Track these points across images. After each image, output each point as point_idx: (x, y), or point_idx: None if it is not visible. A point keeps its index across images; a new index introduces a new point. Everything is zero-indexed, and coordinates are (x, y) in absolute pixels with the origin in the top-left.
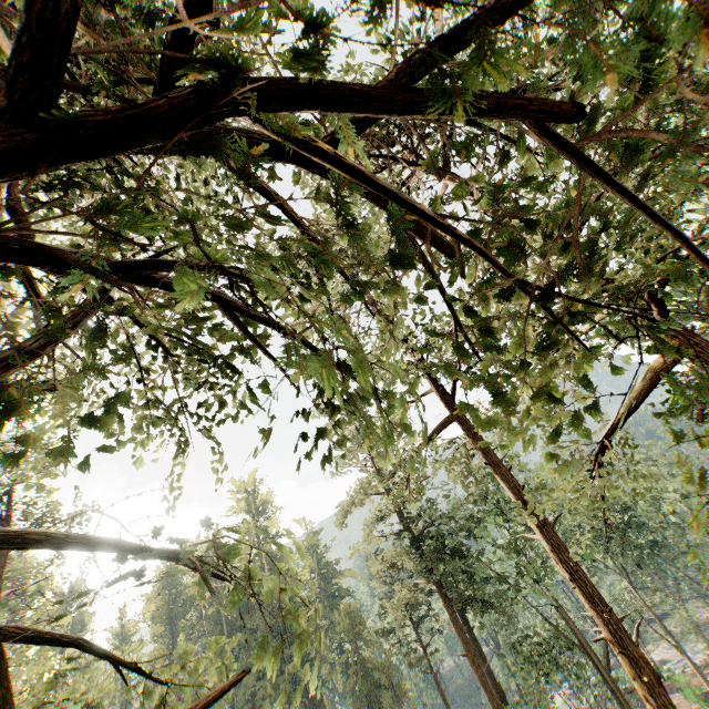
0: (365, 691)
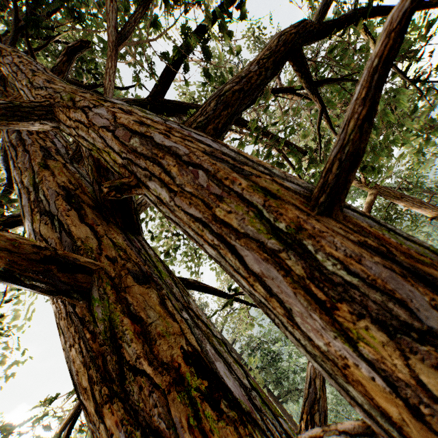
0: None
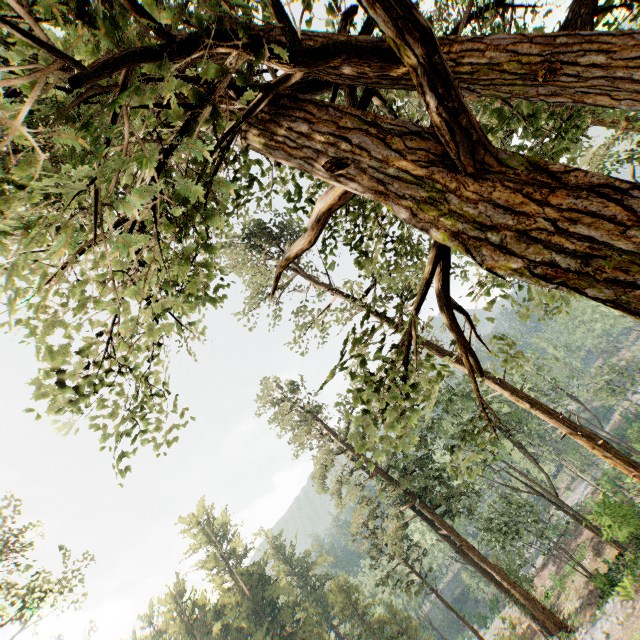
0: None
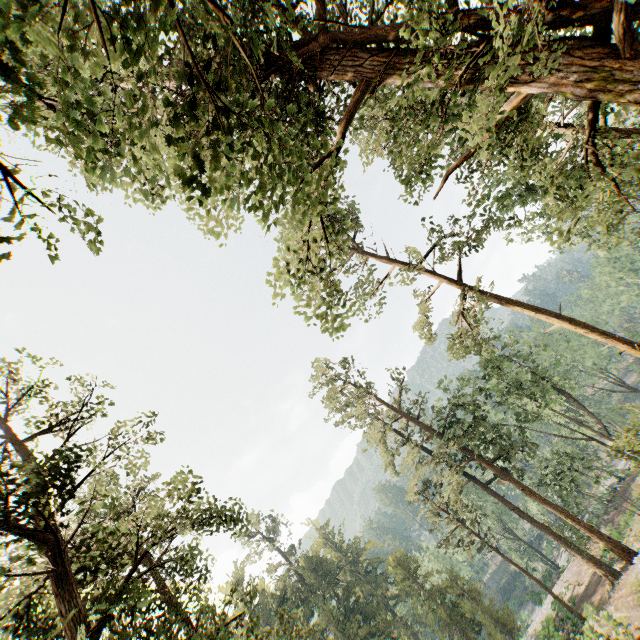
0: (446, 618)
